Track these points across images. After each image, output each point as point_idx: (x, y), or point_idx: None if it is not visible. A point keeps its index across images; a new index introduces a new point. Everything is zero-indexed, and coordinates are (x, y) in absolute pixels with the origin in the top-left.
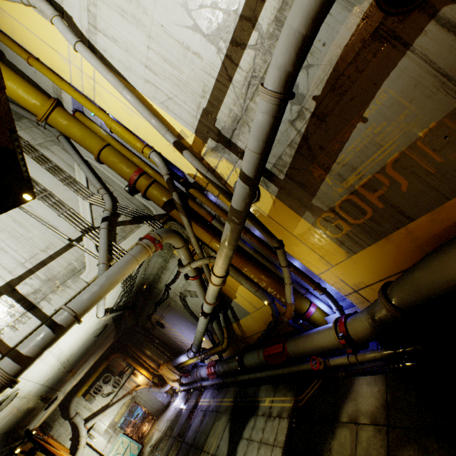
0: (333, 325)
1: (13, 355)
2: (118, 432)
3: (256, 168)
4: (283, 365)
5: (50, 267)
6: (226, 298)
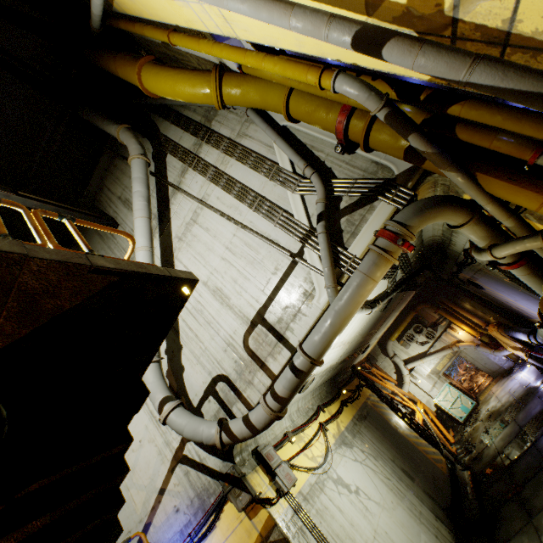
0: None
1: (272, 393)
2: (443, 380)
3: None
4: None
5: (284, 292)
6: None
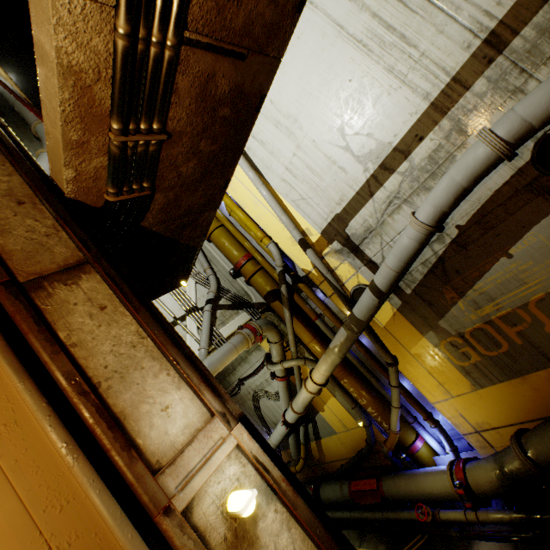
0: (447, 468)
1: None
2: None
3: (391, 284)
4: (374, 507)
5: None
6: (311, 408)
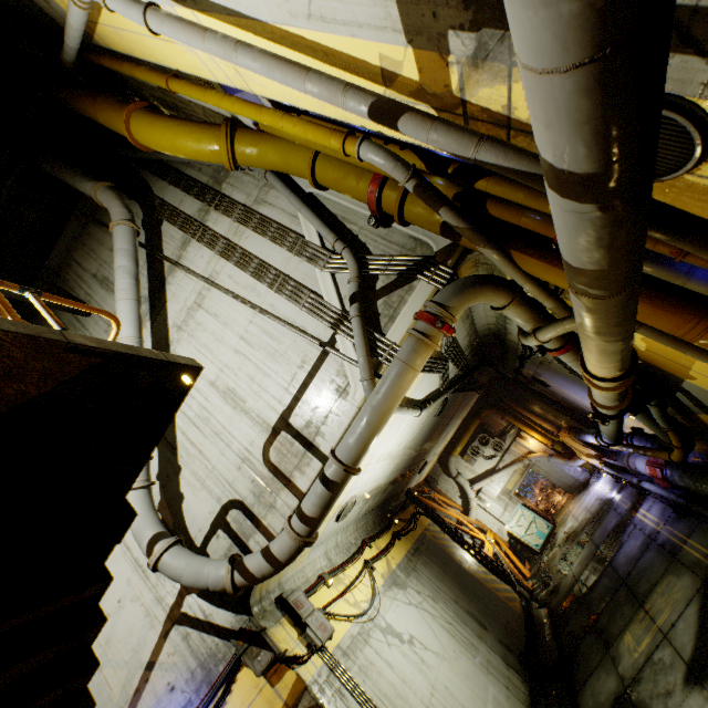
0: None
1: (299, 513)
2: (515, 502)
3: (597, 130)
4: None
5: (313, 389)
6: (663, 374)
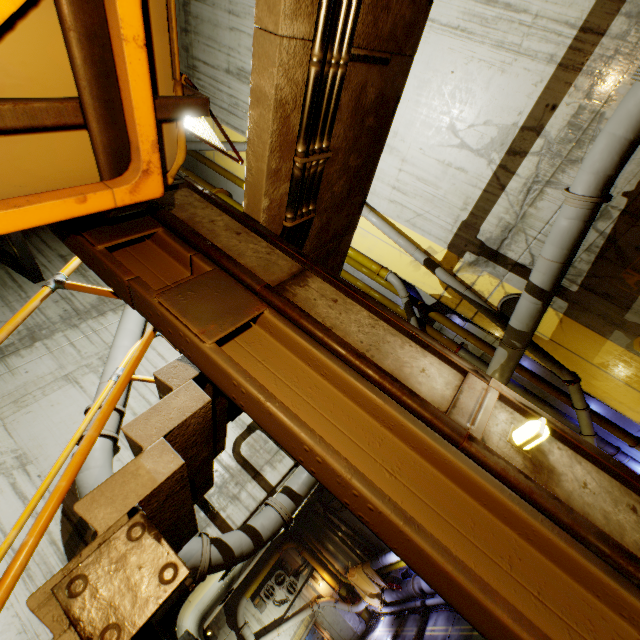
0: None
1: (286, 491)
2: None
3: (555, 279)
4: None
5: None
6: None
